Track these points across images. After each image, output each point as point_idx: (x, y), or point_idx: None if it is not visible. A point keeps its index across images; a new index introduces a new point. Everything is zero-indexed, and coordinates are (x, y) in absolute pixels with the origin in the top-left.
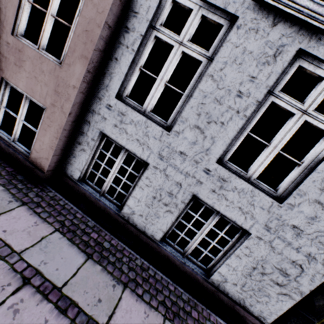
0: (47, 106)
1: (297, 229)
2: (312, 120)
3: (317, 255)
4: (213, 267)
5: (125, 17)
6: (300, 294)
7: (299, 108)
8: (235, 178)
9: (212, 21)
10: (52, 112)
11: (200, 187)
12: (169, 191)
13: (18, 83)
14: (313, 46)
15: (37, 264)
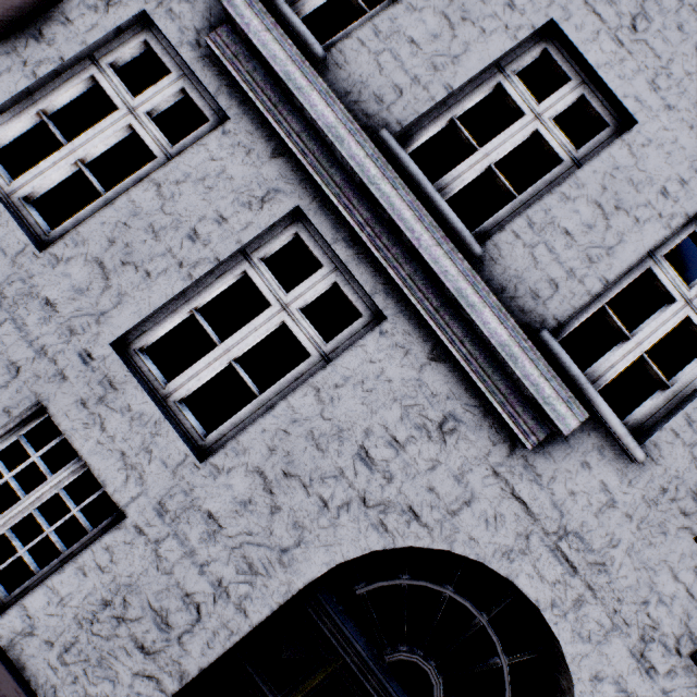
0: None
1: (214, 521)
2: (292, 325)
3: (233, 585)
4: (25, 593)
5: (46, 16)
6: (180, 677)
7: (280, 298)
8: (136, 387)
9: (198, 106)
10: None
11: (60, 387)
12: None
13: None
14: (315, 211)
15: None
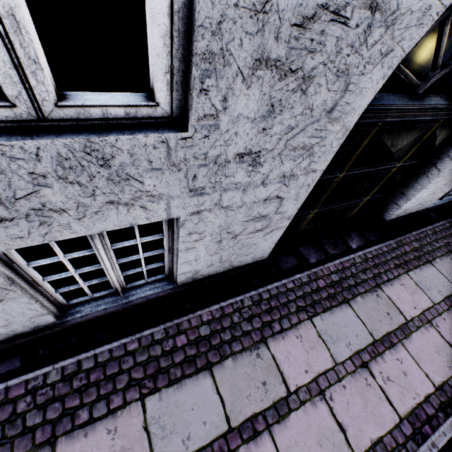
0: None
1: (248, 155)
2: None
3: (295, 169)
4: (171, 269)
5: None
6: (288, 219)
7: None
8: None
9: None
10: None
11: None
12: None
13: None
14: None
15: None
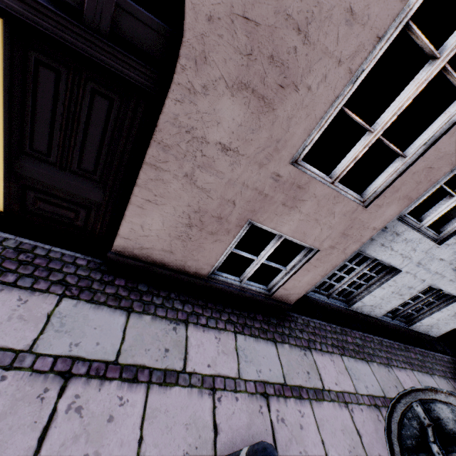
0: (322, 248)
1: None
2: None
3: None
4: (412, 318)
5: None
6: None
7: None
8: None
9: None
10: (327, 254)
11: (441, 279)
12: (410, 286)
13: (281, 227)
14: None
15: (366, 391)
